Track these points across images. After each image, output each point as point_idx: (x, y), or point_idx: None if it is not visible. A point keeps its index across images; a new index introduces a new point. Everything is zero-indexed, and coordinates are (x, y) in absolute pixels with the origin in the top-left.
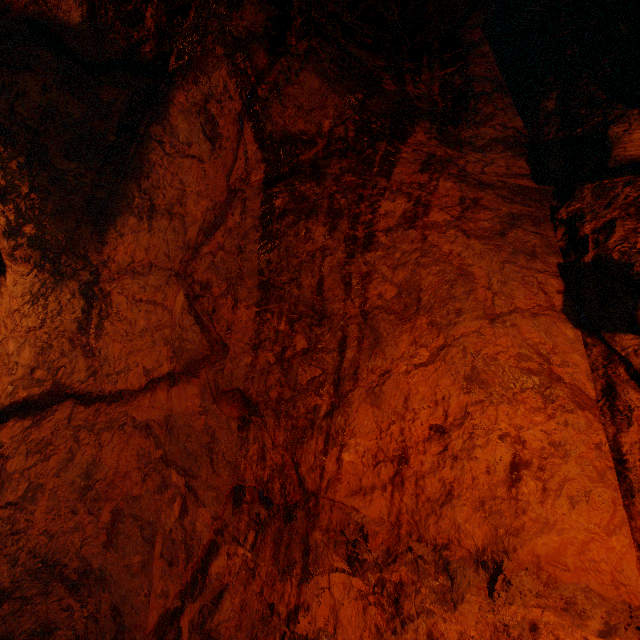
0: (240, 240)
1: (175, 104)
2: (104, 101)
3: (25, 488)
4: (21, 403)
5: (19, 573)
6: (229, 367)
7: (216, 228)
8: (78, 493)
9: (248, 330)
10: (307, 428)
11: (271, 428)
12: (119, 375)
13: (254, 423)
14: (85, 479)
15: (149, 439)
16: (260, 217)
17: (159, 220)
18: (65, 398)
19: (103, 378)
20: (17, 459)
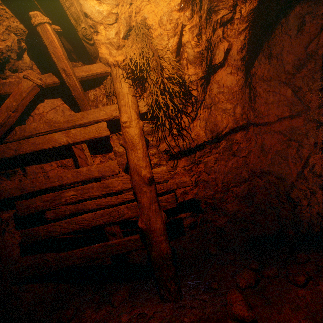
0: (313, 74)
1: (294, 11)
2: (278, 3)
3: (247, 152)
4: (241, 126)
5: (249, 174)
6: (311, 113)
7: (302, 68)
8: (259, 152)
9: (316, 103)
10: None
11: None
12: (265, 117)
13: (321, 127)
14: (261, 148)
15: (280, 135)
16: (322, 67)
17: (273, 60)
18: (250, 124)
19: (259, 118)
20: (243, 144)
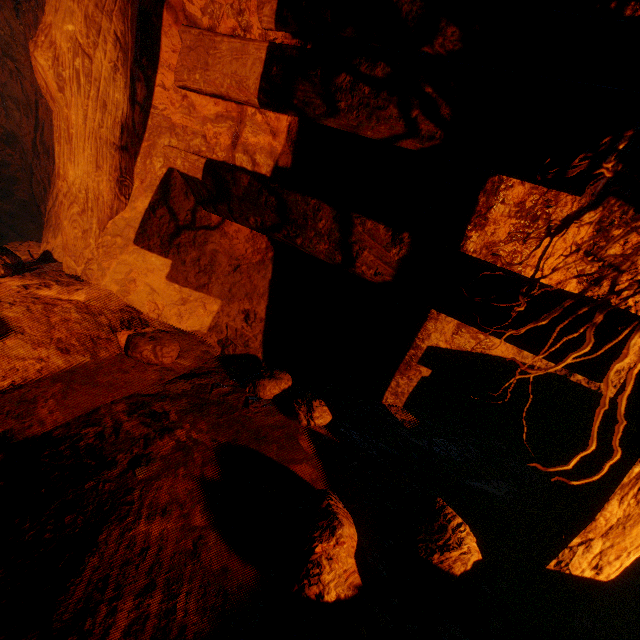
0: None
1: None
2: None
3: None
4: None
5: None
6: None
7: None
8: None
9: None
10: (37, 8)
11: (27, 13)
12: None
13: (21, 11)
14: None
15: None
16: None
17: None
18: None
19: None
20: None
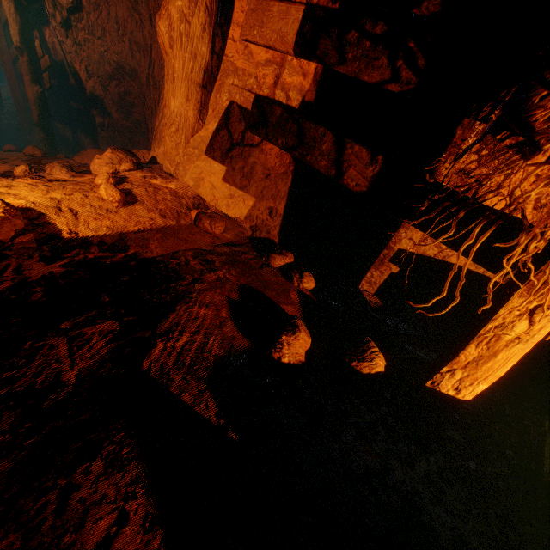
0: None
1: None
2: None
3: (100, 30)
4: None
5: (113, 69)
6: None
7: None
8: (117, 33)
9: None
10: None
11: None
12: None
13: None
14: (117, 25)
15: None
16: None
17: None
18: None
19: None
20: (92, 15)
